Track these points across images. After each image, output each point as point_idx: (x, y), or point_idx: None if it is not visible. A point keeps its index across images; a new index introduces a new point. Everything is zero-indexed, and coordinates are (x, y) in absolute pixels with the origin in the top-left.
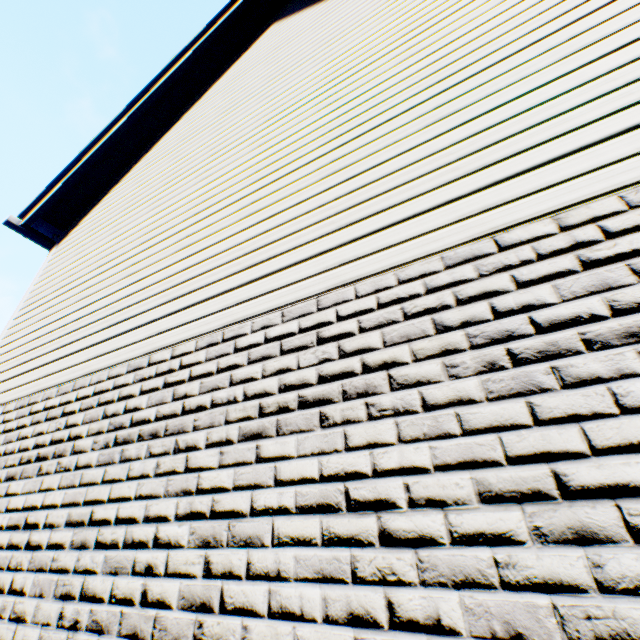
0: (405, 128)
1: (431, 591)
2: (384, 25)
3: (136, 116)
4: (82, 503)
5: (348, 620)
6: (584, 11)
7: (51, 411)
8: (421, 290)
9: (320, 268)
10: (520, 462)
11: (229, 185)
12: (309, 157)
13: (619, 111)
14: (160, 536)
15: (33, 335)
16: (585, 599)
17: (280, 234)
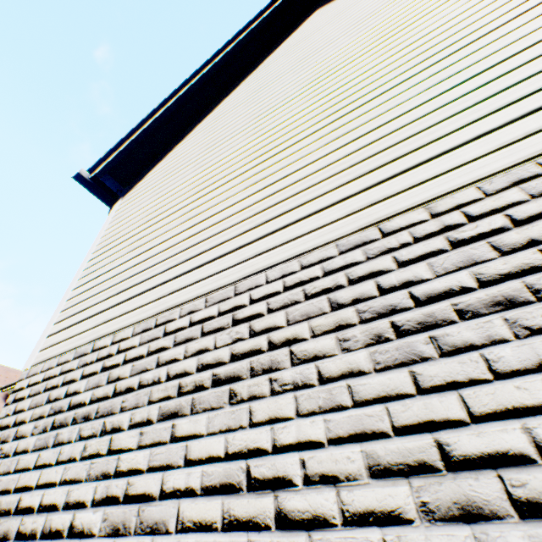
0: None
1: None
2: None
3: (201, 81)
4: (389, 432)
5: None
6: None
7: (207, 323)
8: None
9: None
10: None
11: (368, 82)
12: (501, 20)
13: None
14: None
15: (125, 265)
16: None
17: (536, 68)
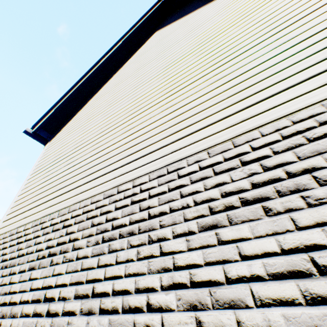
0: (259, 52)
1: None
2: (224, 17)
3: (90, 77)
4: (84, 282)
5: None
6: None
7: (55, 226)
8: (314, 124)
9: (227, 125)
10: None
11: (149, 98)
12: (198, 76)
13: None
14: (151, 303)
15: (39, 186)
16: None
17: (191, 113)
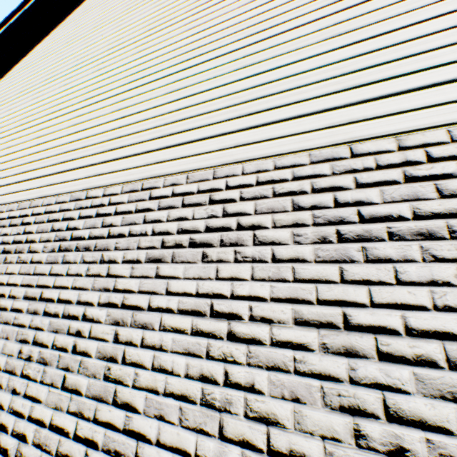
0: (107, 108)
1: None
2: (149, 13)
3: (13, 27)
4: None
5: None
6: (191, 64)
7: None
8: (58, 209)
9: (41, 184)
10: (38, 287)
11: (41, 110)
12: (73, 108)
13: (153, 140)
14: None
15: None
16: (25, 329)
17: (40, 157)
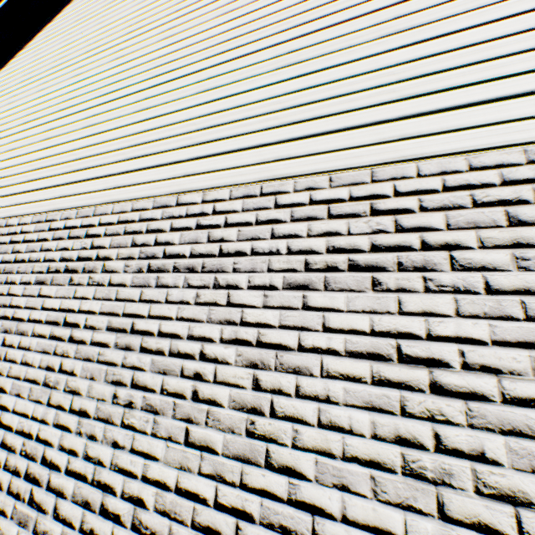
0: (188, 89)
1: (76, 361)
2: None
3: None
4: None
5: (47, 368)
6: (309, 29)
7: None
8: (138, 219)
9: (105, 186)
10: (126, 316)
11: (87, 91)
12: (136, 88)
13: (267, 130)
14: None
15: None
16: (117, 368)
17: (97, 151)
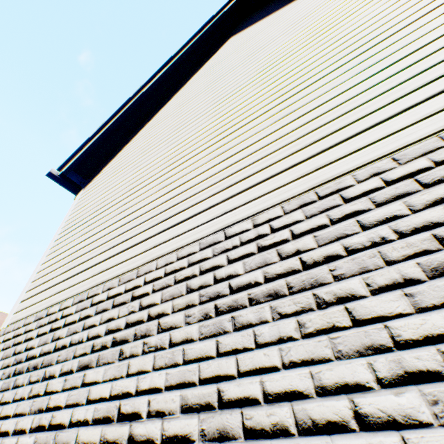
0: (435, 21)
1: None
2: None
3: (142, 97)
4: (197, 382)
5: None
6: None
7: (117, 298)
8: None
9: (417, 117)
10: None
11: (245, 110)
12: (328, 70)
13: None
14: (365, 412)
15: (77, 247)
16: None
17: (334, 115)
